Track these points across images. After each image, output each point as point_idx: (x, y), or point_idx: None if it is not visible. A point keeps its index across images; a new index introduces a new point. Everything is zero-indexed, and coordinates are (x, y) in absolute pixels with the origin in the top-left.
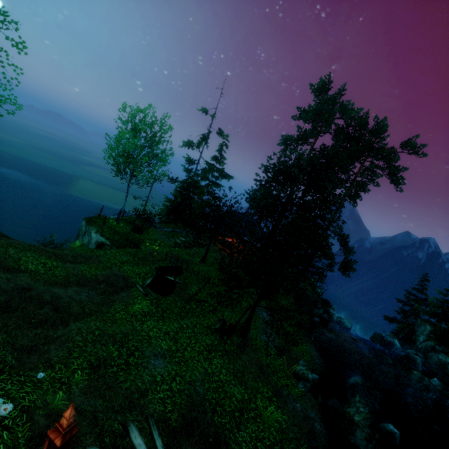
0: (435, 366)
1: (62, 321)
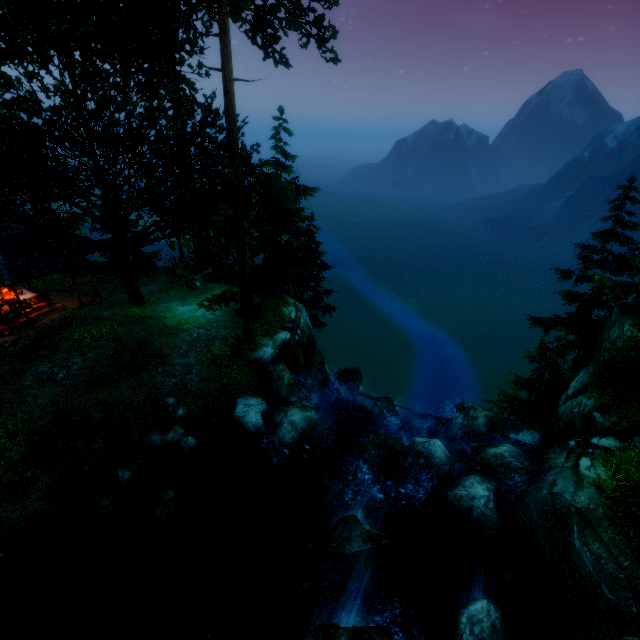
0: (538, 516)
1: None
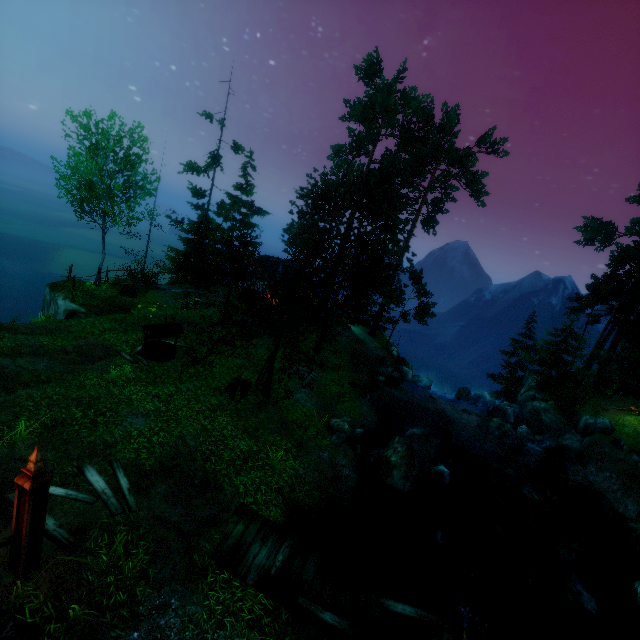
0: (528, 415)
1: (6, 388)
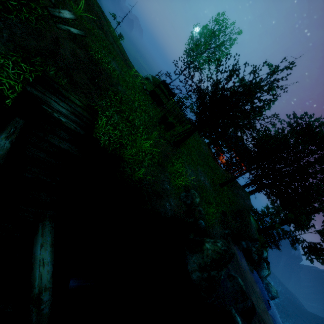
0: None
1: (99, 28)
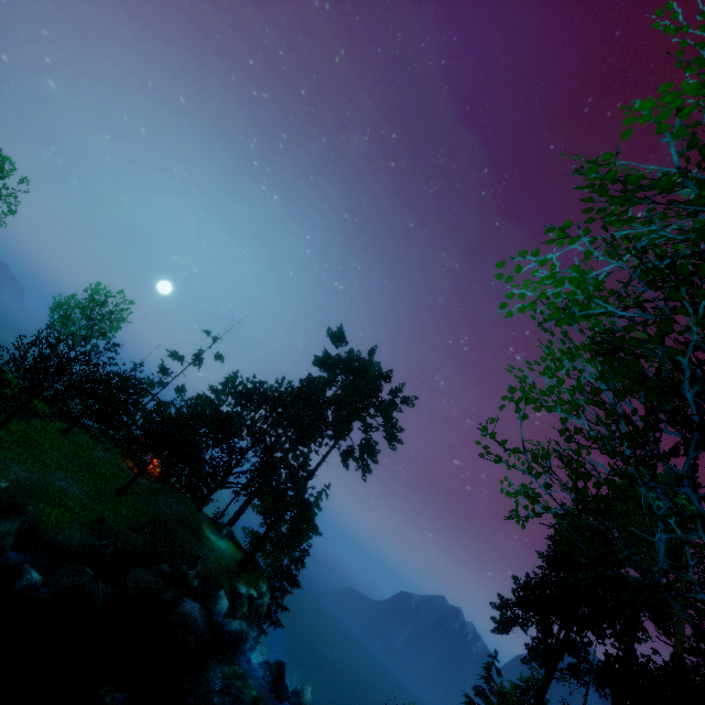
0: None
1: None
